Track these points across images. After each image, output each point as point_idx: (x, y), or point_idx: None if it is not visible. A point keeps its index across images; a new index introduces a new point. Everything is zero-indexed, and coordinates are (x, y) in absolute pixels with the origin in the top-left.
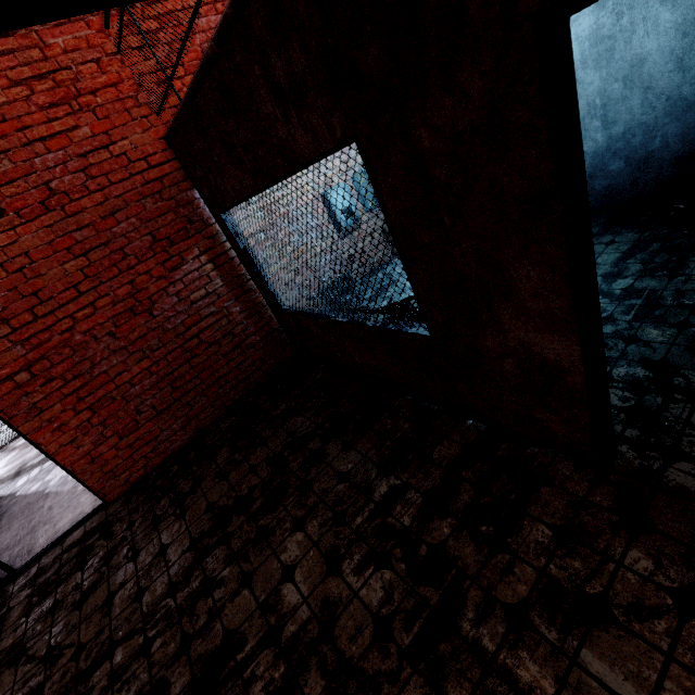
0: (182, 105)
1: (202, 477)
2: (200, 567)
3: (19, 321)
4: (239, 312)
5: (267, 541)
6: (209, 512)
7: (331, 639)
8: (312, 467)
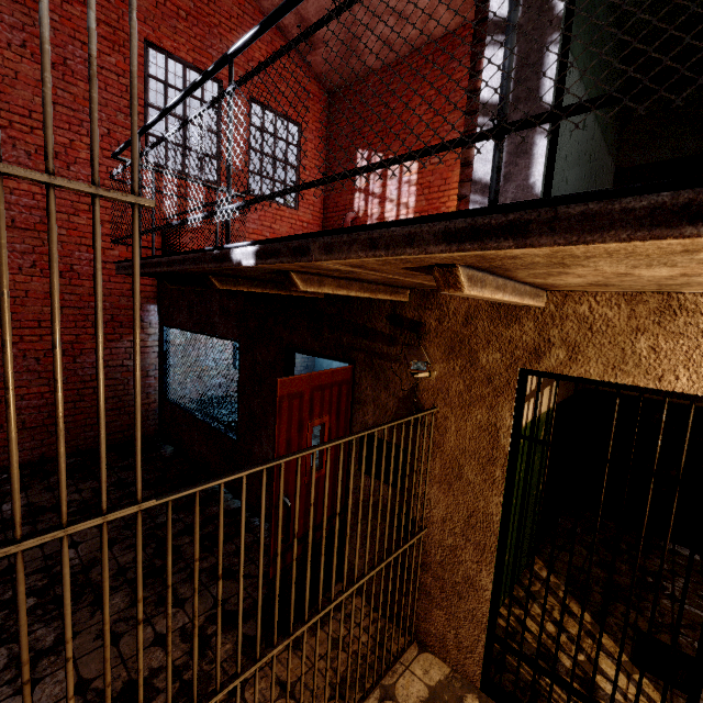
0: None
1: (31, 486)
2: (4, 533)
3: None
4: None
5: None
6: (27, 506)
7: (87, 573)
8: (126, 499)
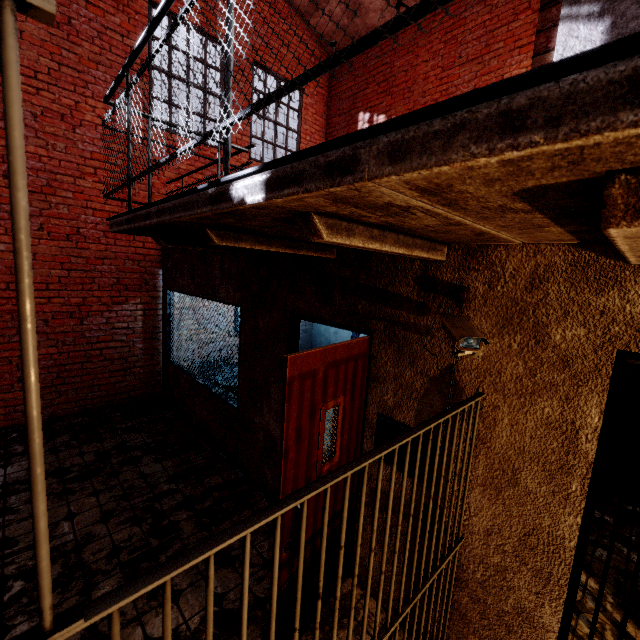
0: None
1: None
2: (3, 499)
3: None
4: (140, 348)
5: (67, 496)
6: None
7: (80, 551)
8: (126, 465)
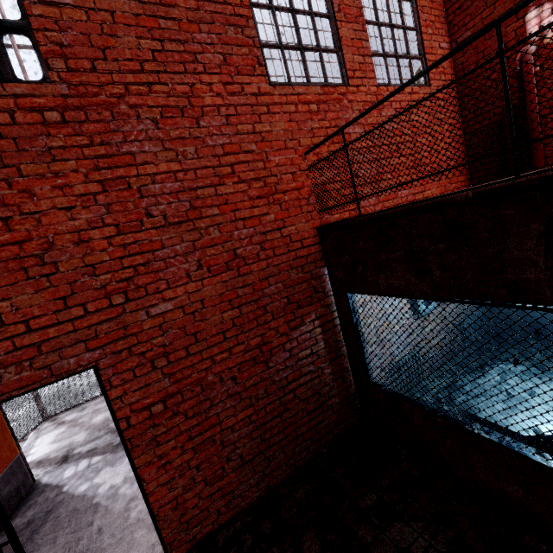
0: (370, 217)
1: None
2: None
3: (175, 356)
4: (329, 373)
5: None
6: None
7: None
8: None
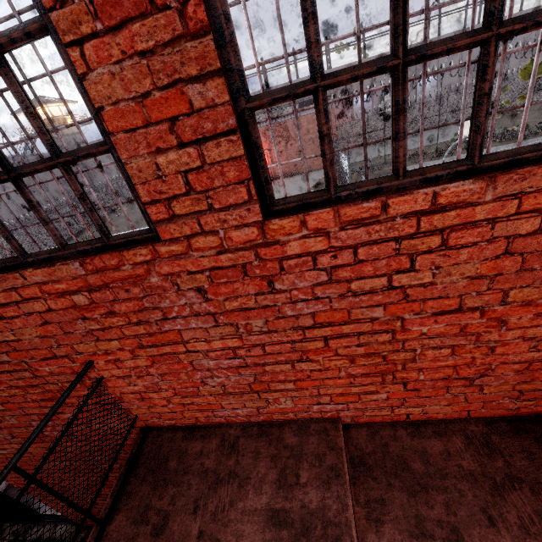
0: None
1: None
2: None
3: (29, 471)
4: None
5: None
6: None
7: None
8: None
